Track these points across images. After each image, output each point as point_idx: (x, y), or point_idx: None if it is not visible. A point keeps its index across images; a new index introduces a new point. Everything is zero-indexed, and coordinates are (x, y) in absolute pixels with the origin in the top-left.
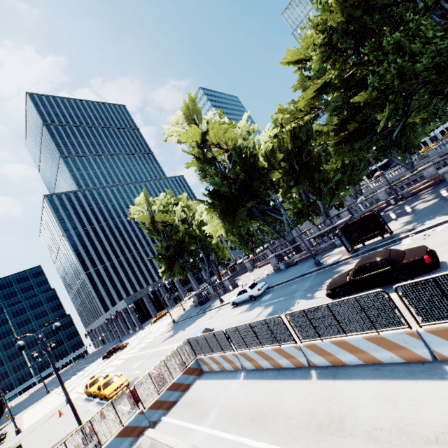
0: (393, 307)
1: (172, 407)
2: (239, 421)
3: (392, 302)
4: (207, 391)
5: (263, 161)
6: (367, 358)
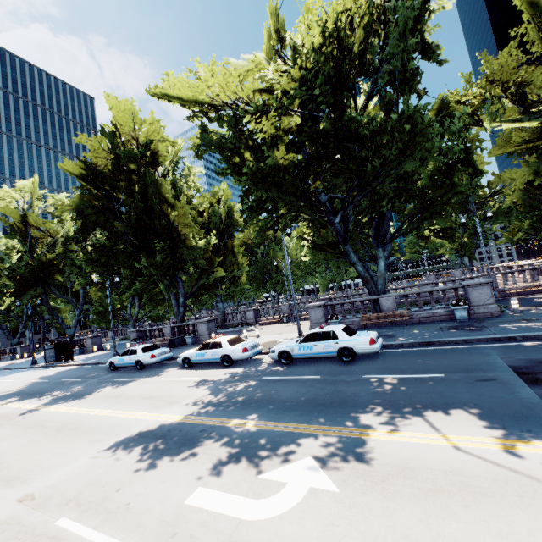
0: None
1: None
2: None
3: None
4: None
5: None
6: None
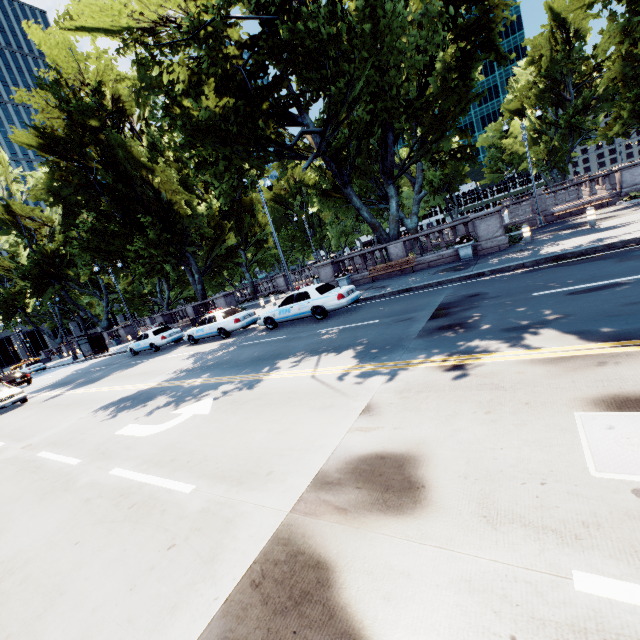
0: None
1: None
2: None
3: None
4: None
5: None
6: None
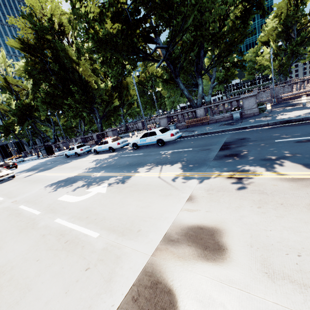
0: None
1: None
2: None
3: None
4: None
5: None
6: None
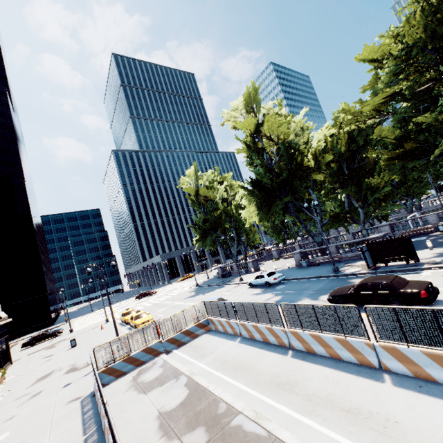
0: (360, 321)
1: (182, 346)
2: (226, 367)
3: (360, 317)
4: (210, 343)
5: (311, 159)
6: (333, 353)
